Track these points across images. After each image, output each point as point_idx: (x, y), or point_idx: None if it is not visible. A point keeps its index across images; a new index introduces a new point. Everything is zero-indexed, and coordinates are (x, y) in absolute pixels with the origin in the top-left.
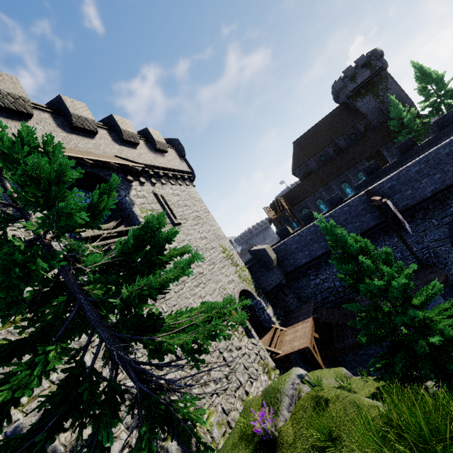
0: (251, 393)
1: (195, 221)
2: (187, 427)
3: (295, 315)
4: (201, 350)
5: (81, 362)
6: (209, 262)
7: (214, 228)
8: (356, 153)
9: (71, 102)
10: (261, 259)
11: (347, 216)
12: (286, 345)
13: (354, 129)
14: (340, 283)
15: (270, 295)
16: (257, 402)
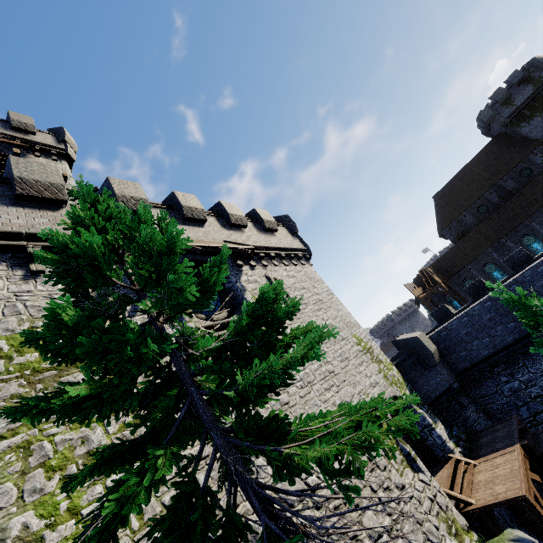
0: None
1: (316, 306)
2: None
3: (486, 439)
4: (348, 470)
5: (193, 478)
6: (340, 357)
7: (342, 314)
8: (537, 193)
9: (182, 196)
10: (414, 352)
11: None
12: (480, 489)
13: (526, 163)
14: None
15: (437, 406)
16: None
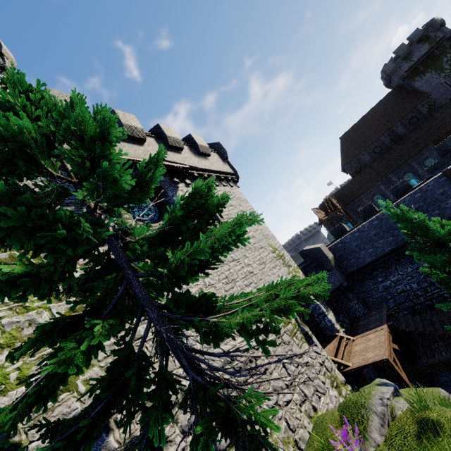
0: (320, 410)
1: None
2: (255, 431)
3: (363, 322)
4: (266, 329)
5: (130, 346)
6: (258, 261)
7: (262, 228)
8: (420, 138)
9: (122, 114)
10: (316, 259)
11: (420, 203)
12: (356, 356)
13: (415, 112)
14: (418, 285)
15: (330, 299)
16: (332, 418)
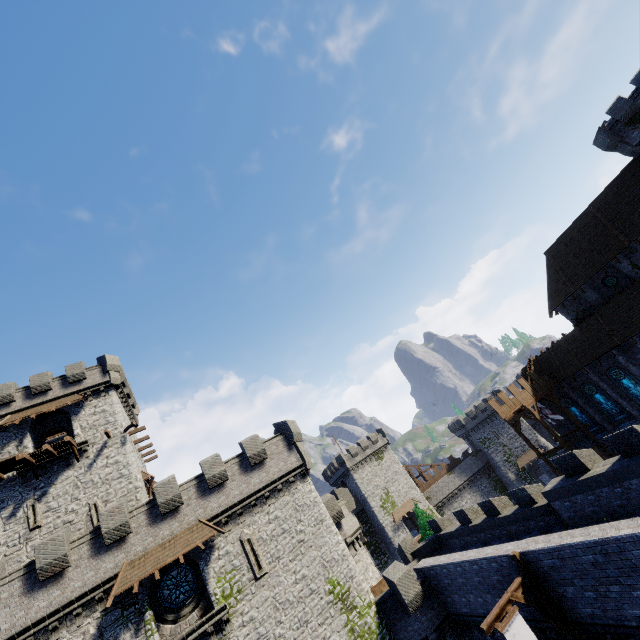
0: None
1: (292, 555)
2: None
3: None
4: None
5: None
6: (298, 622)
7: (325, 550)
8: None
9: (161, 488)
10: (395, 593)
11: (499, 577)
12: None
13: None
14: None
15: None
16: None
